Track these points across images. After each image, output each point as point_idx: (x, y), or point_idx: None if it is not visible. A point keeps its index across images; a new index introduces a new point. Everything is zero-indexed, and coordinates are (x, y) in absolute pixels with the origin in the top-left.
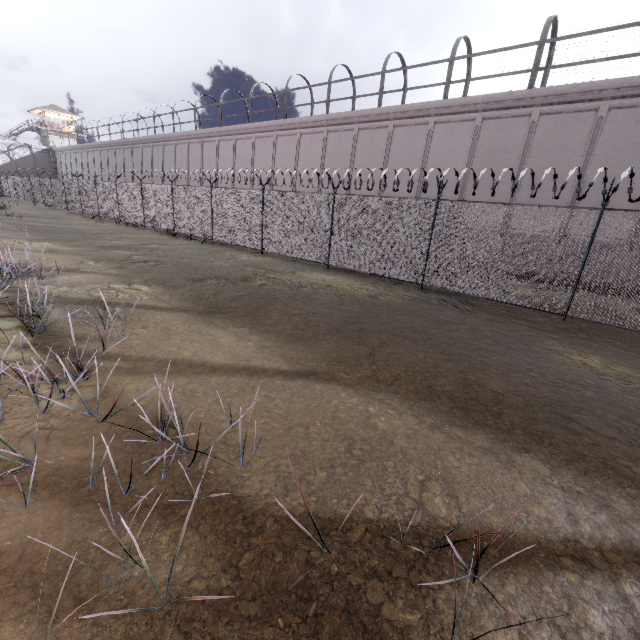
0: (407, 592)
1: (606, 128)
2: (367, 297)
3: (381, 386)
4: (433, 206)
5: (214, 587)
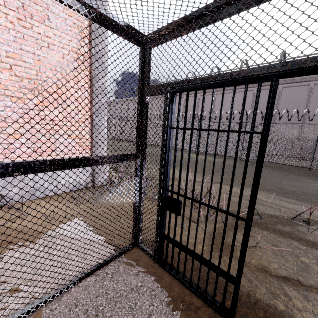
0: (288, 226)
1: (314, 92)
2: (219, 162)
3: (247, 186)
4: (244, 125)
5: (233, 221)
